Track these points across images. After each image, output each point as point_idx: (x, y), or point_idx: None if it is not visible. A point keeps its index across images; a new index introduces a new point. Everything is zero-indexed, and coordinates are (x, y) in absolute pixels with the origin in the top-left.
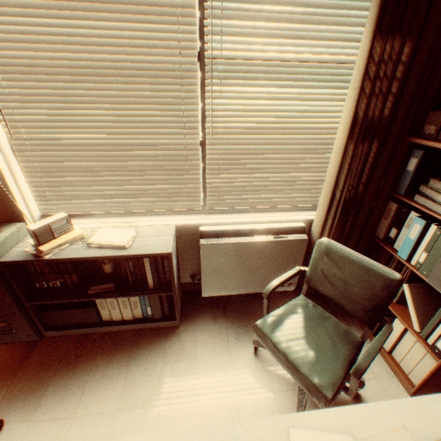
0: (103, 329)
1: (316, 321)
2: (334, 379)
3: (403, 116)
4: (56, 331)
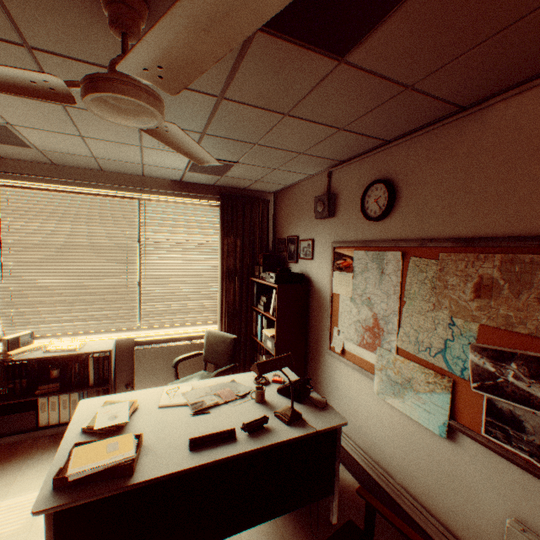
0: (39, 434)
1: (207, 378)
2: None
3: (247, 267)
4: None
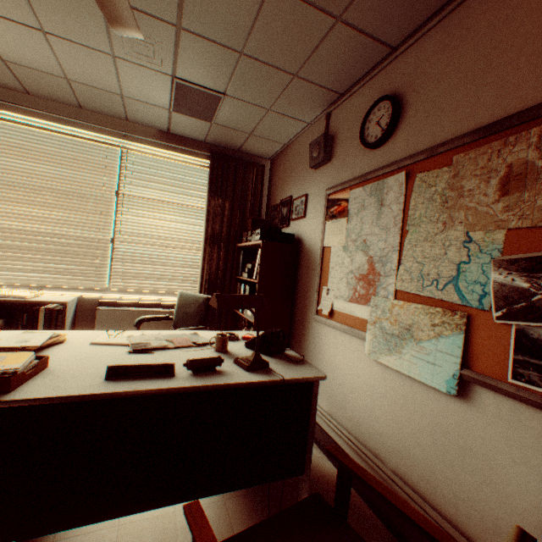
0: None
1: None
2: None
3: (234, 234)
4: None
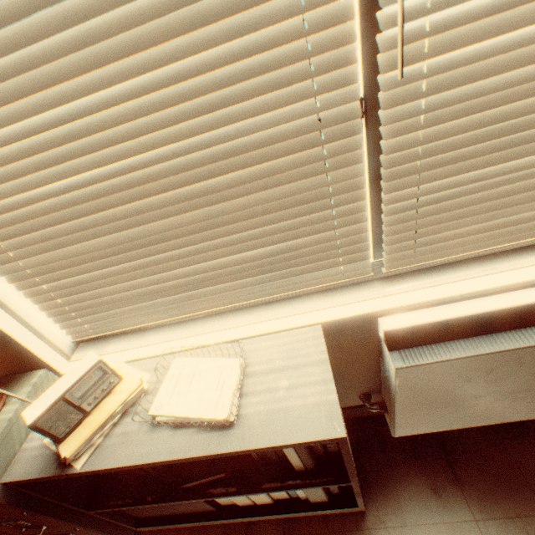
0: (225, 521)
1: None
2: None
3: None
4: (151, 526)
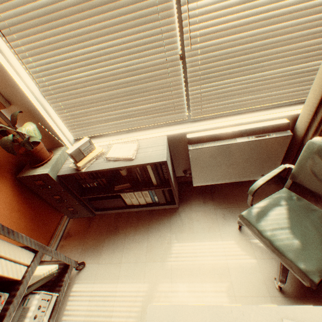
0: (128, 210)
1: (301, 213)
2: (321, 267)
3: None
4: (101, 211)
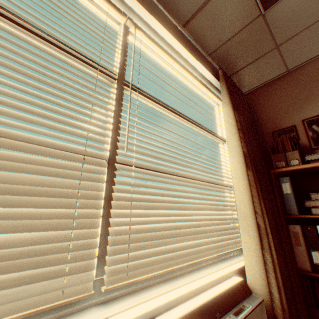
0: None
1: None
2: None
3: (259, 158)
4: None
